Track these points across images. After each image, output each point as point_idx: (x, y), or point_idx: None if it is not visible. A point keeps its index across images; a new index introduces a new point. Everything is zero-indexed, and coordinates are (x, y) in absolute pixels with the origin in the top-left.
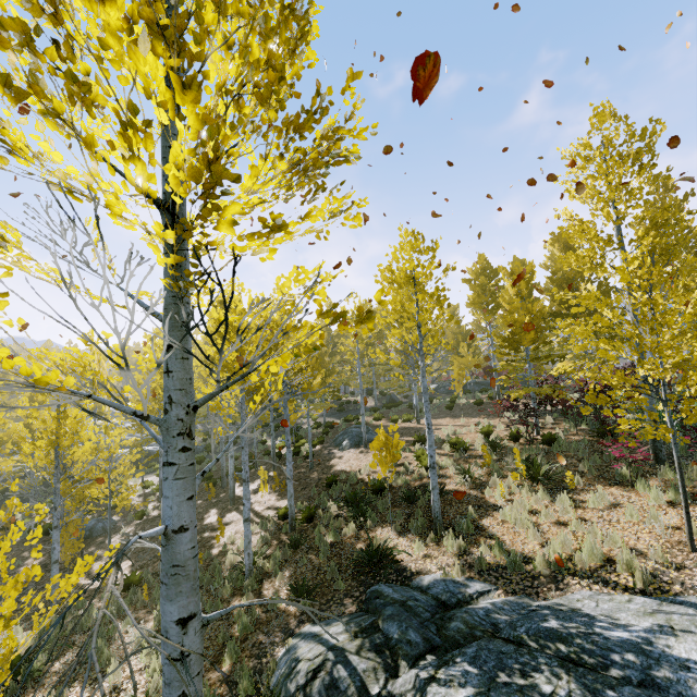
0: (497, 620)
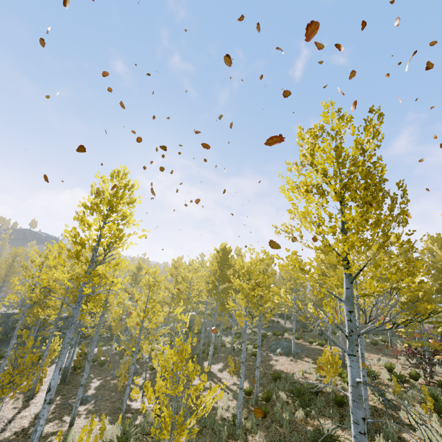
0: None
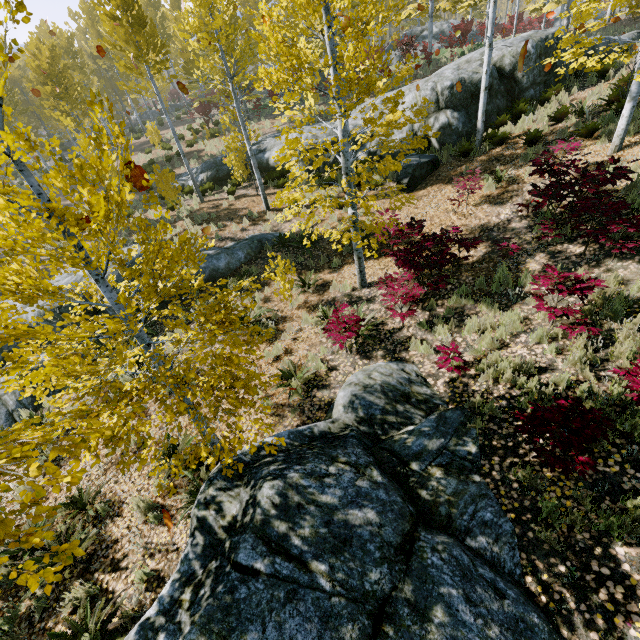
0: None
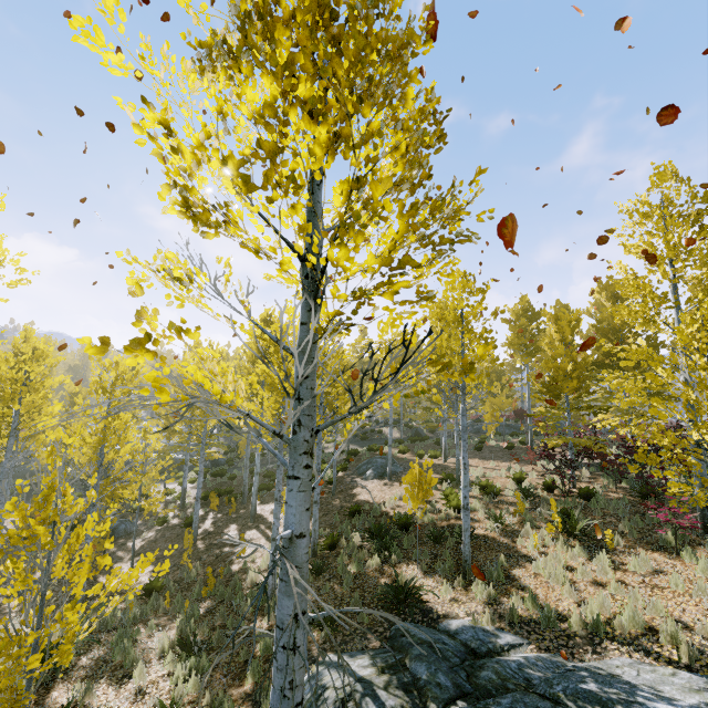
0: (530, 675)
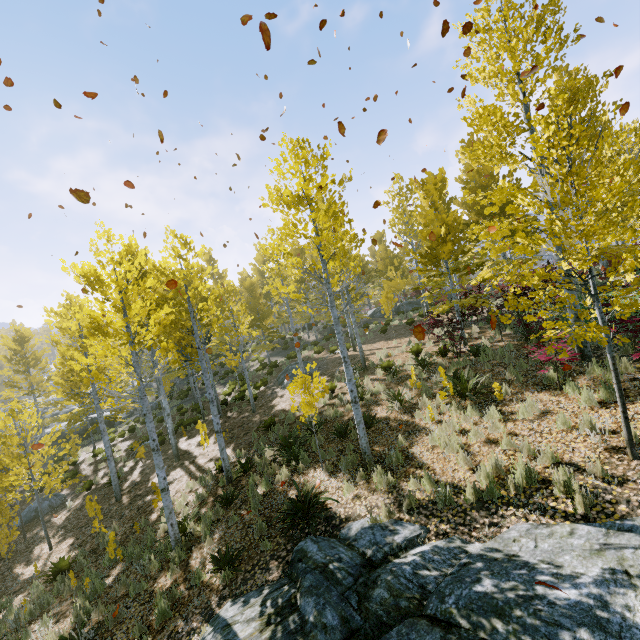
0: (425, 579)
